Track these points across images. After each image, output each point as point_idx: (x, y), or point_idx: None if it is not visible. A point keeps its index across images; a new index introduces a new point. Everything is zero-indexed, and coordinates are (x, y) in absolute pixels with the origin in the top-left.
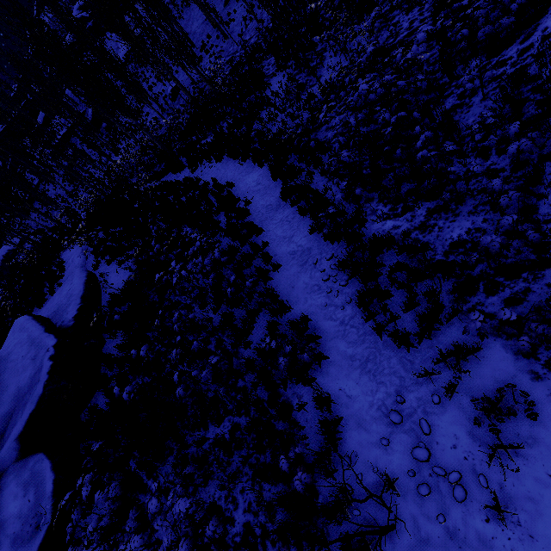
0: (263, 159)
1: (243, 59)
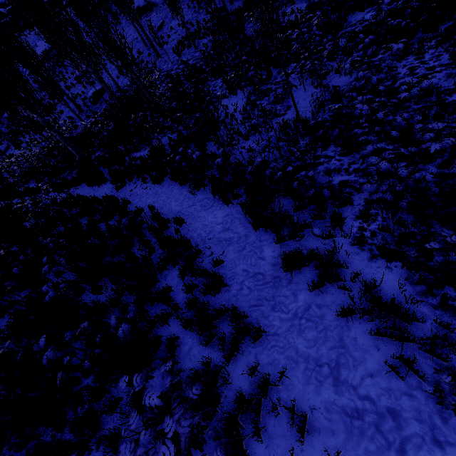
0: (228, 193)
1: (180, 77)
